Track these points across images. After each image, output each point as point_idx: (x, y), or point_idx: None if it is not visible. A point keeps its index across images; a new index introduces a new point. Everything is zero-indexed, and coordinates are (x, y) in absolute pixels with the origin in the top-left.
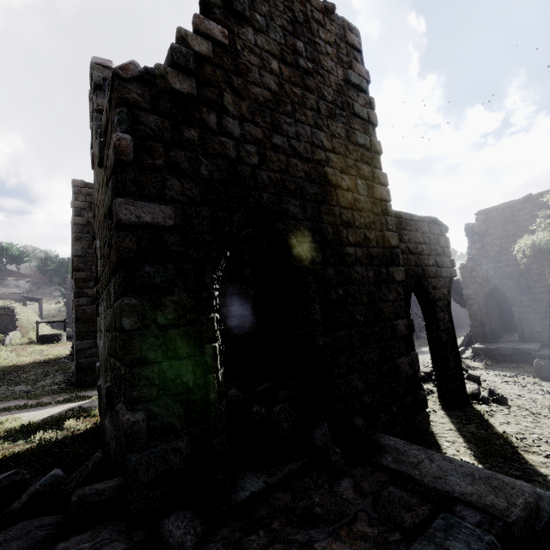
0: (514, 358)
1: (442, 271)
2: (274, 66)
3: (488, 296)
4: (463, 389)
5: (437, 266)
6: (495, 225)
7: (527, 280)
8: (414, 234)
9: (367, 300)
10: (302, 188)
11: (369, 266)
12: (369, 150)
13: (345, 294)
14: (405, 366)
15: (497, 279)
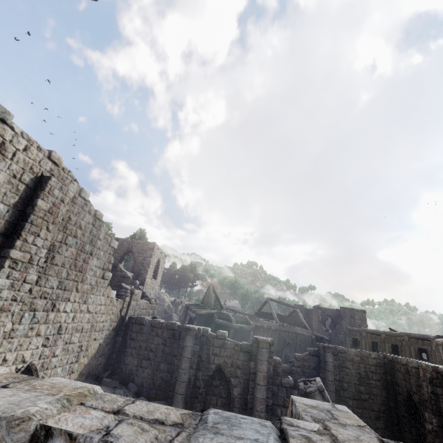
0: None
1: None
2: (347, 325)
3: None
4: None
5: None
6: None
7: None
8: None
9: None
10: None
11: None
12: None
13: None
14: None
15: None
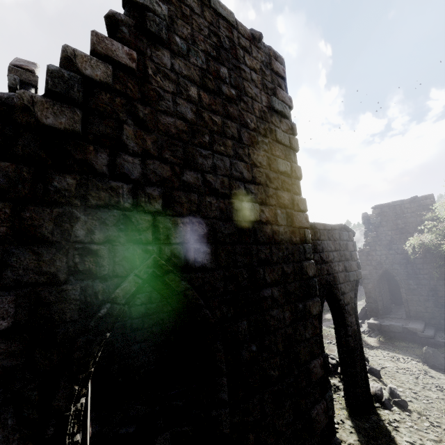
0: (403, 336)
1: (350, 276)
2: (192, 93)
3: (381, 277)
4: (368, 392)
5: (346, 271)
6: (387, 219)
7: (413, 267)
8: (327, 242)
9: (282, 347)
10: (215, 230)
11: (285, 306)
12: (289, 176)
13: (259, 348)
14: (320, 416)
15: (388, 264)
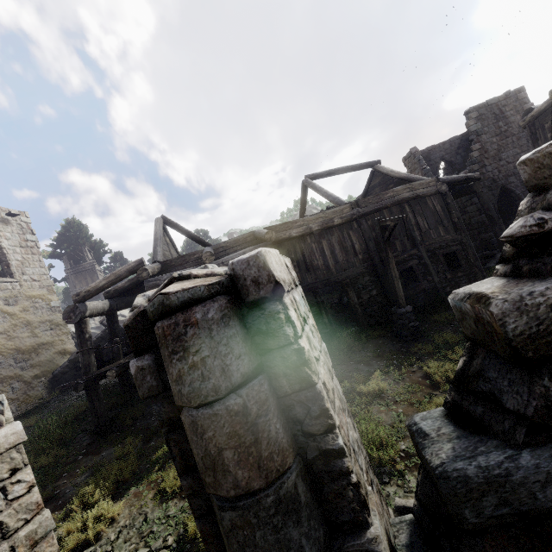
0: None
1: None
2: (494, 140)
3: None
4: None
5: None
6: None
7: None
8: None
9: None
10: (513, 172)
11: None
12: None
13: None
14: None
15: None
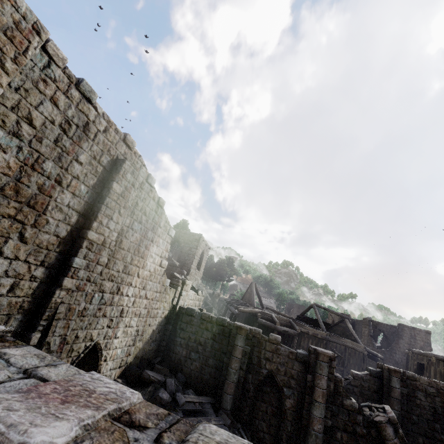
0: None
1: None
2: (405, 345)
3: None
4: None
5: None
6: None
7: None
8: None
9: None
10: None
11: None
12: None
13: None
14: None
15: None
